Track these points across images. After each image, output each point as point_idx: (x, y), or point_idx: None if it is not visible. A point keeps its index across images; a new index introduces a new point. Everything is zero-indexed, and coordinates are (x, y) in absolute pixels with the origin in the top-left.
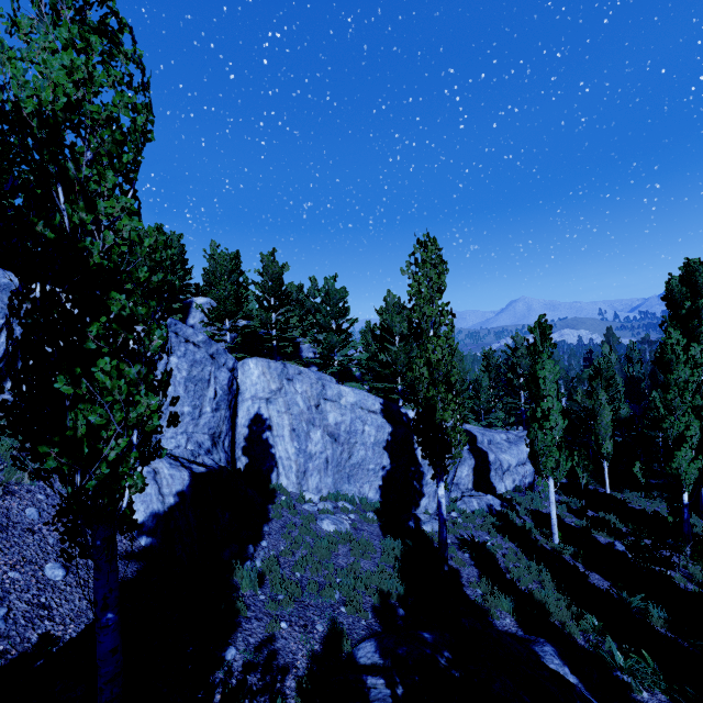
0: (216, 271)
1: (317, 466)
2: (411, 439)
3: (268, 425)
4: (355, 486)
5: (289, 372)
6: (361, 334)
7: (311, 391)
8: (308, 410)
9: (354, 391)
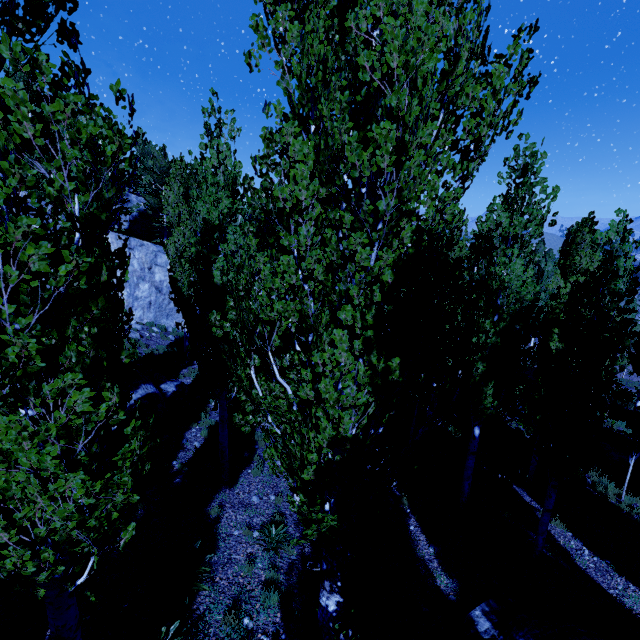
0: None
1: (142, 305)
2: None
3: None
4: (172, 321)
5: (131, 244)
6: None
7: (146, 258)
8: (141, 270)
9: None
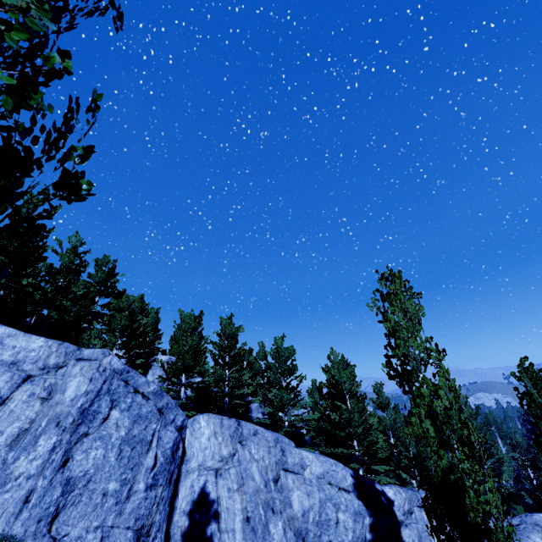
0: (181, 329)
1: None
2: (399, 536)
3: (215, 511)
4: None
5: (243, 432)
6: (308, 392)
7: (268, 458)
8: (265, 486)
9: (318, 458)
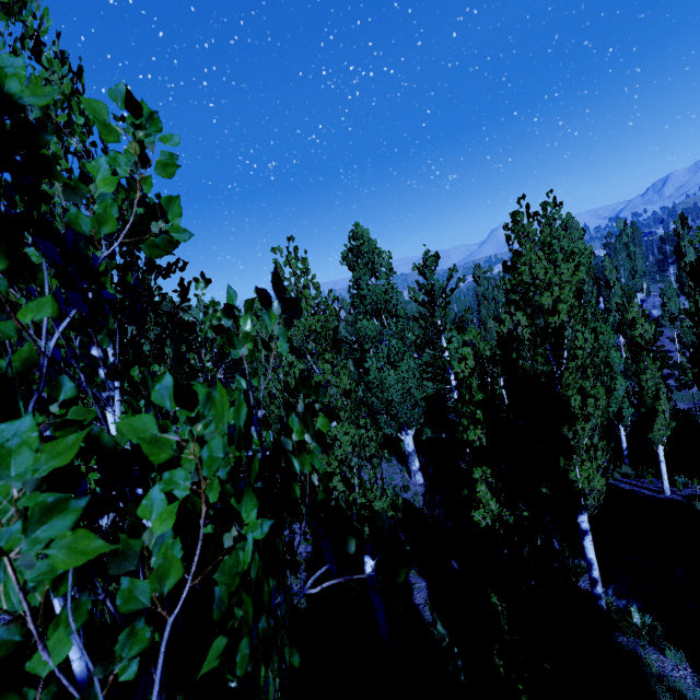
0: None
1: None
2: None
3: None
4: None
5: None
6: None
7: None
8: None
9: None
